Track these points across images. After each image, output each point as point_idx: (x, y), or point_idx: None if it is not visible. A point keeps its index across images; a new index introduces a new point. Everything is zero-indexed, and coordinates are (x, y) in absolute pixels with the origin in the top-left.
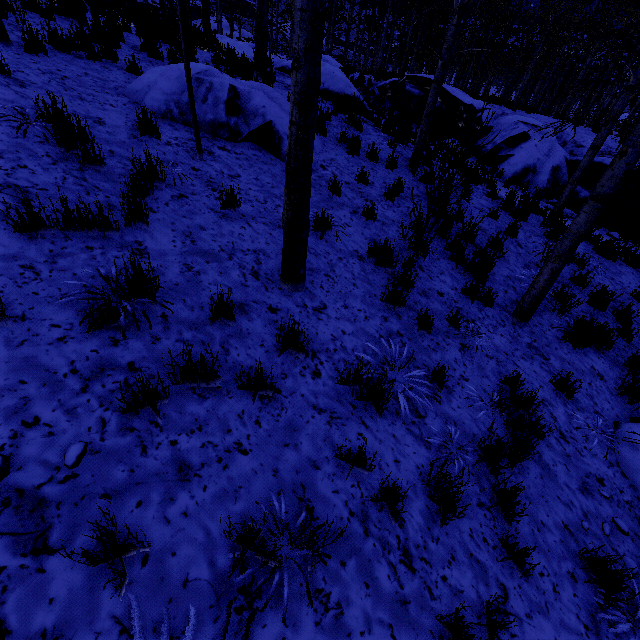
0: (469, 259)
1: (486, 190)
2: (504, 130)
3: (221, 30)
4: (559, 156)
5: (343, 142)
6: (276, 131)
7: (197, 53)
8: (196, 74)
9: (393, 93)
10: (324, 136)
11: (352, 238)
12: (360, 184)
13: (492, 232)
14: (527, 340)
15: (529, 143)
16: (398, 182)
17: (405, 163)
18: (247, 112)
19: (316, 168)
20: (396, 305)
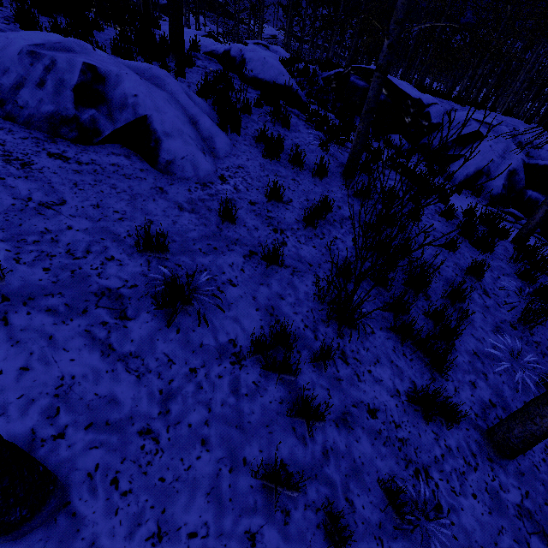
0: (418, 325)
1: (438, 205)
2: (454, 127)
3: (186, 22)
4: (516, 158)
5: (262, 142)
6: (152, 130)
7: (105, 31)
8: (31, 46)
9: (337, 84)
10: (237, 134)
11: (232, 311)
12: (271, 204)
13: (449, 272)
14: (515, 496)
15: (483, 143)
16: (323, 204)
17: (339, 170)
18: (113, 102)
19: (211, 181)
20: (275, 511)
